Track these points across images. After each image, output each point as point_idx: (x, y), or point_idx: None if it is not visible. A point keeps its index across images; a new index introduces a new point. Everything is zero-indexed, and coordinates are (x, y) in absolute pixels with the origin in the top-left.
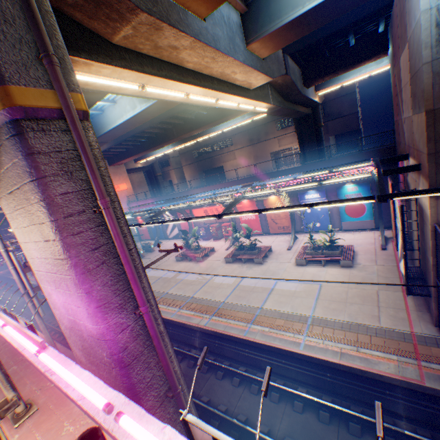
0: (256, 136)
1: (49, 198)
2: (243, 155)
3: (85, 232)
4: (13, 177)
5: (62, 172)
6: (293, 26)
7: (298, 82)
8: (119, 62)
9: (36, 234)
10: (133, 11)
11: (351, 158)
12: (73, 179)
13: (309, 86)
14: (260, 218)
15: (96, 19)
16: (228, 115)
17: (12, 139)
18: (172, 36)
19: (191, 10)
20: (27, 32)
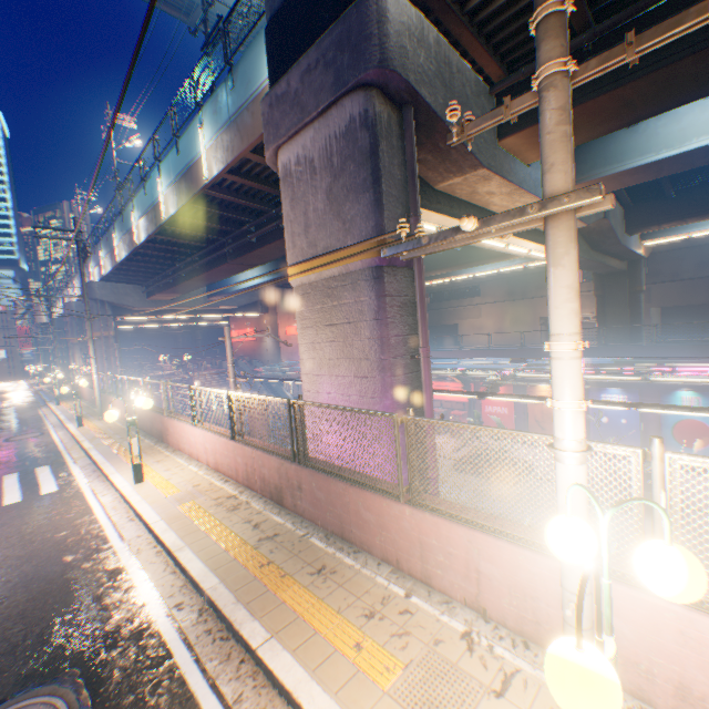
0: (521, 288)
1: (385, 337)
2: (494, 313)
3: (401, 376)
4: (347, 312)
5: (398, 316)
6: (637, 172)
7: (618, 227)
8: (435, 206)
9: (346, 368)
10: (474, 167)
11: (695, 350)
12: (403, 323)
13: (633, 233)
14: (515, 414)
15: (433, 170)
16: (494, 256)
17: (370, 281)
18: (497, 184)
19: (519, 158)
20: (403, 194)
